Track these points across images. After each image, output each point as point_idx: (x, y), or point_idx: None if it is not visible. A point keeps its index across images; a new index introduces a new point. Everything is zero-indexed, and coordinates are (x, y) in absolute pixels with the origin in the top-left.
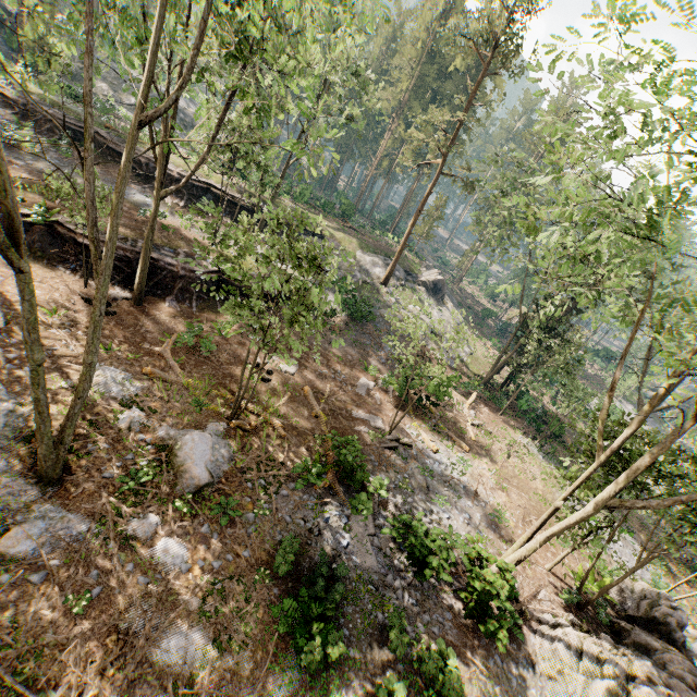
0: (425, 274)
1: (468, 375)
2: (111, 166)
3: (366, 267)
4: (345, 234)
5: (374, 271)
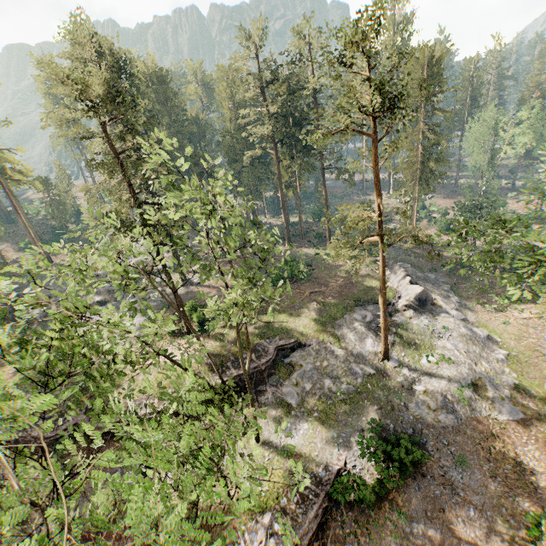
0: (395, 283)
1: (543, 414)
2: (104, 450)
3: (356, 349)
4: (312, 314)
5: (366, 349)
